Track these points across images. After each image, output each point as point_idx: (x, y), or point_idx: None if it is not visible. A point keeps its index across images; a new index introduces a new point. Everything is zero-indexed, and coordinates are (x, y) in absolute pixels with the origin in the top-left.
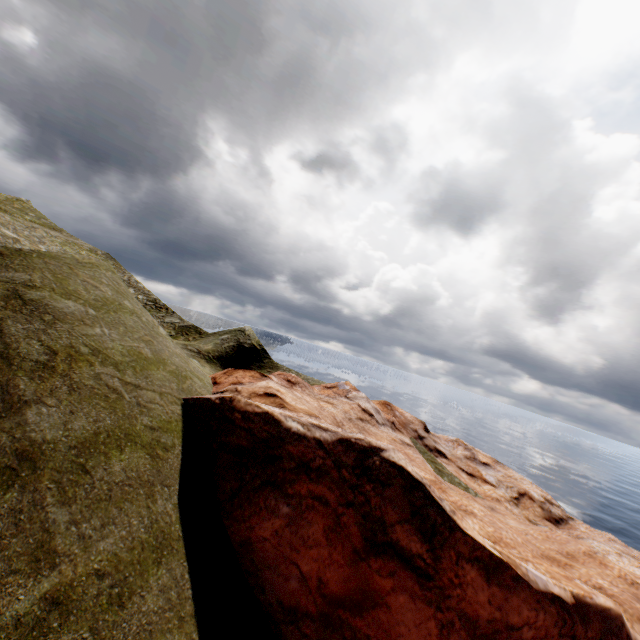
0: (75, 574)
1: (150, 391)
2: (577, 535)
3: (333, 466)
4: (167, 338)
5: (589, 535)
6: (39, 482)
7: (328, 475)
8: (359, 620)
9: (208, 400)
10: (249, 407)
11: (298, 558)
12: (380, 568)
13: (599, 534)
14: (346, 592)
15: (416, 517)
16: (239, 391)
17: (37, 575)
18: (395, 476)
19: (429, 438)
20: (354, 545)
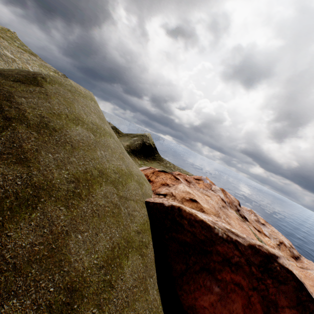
0: None
1: (131, 201)
2: (306, 267)
3: (245, 263)
4: (125, 151)
5: (310, 266)
6: (86, 310)
7: (241, 268)
8: None
9: (163, 206)
10: (191, 216)
11: None
12: None
13: (313, 265)
14: None
15: (300, 306)
16: (174, 196)
17: None
18: (290, 280)
19: (241, 210)
20: None
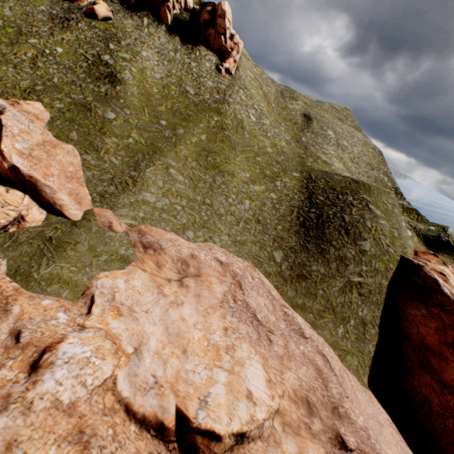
0: (363, 281)
1: (392, 248)
2: None
3: None
4: (403, 228)
5: None
6: (362, 258)
7: (450, 315)
8: (431, 357)
9: (411, 261)
10: (428, 273)
11: (419, 326)
12: (452, 353)
13: None
14: (431, 347)
15: None
16: (426, 264)
17: (358, 276)
18: None
19: None
20: (445, 340)
